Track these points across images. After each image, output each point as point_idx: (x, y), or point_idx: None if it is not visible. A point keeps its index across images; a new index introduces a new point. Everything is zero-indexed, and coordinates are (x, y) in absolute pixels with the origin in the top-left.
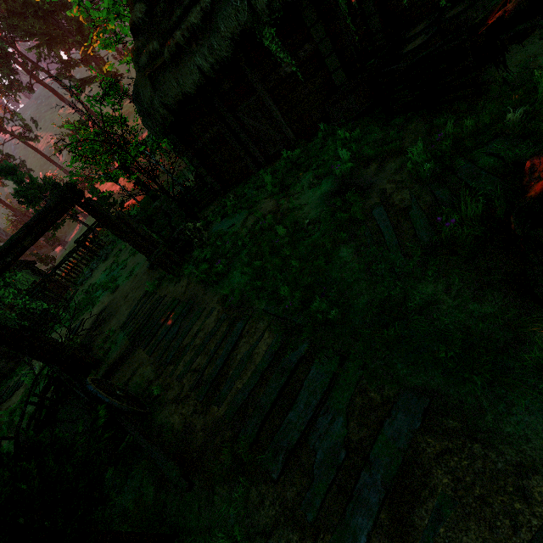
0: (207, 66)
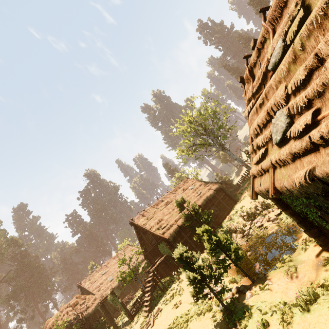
0: (94, 309)
